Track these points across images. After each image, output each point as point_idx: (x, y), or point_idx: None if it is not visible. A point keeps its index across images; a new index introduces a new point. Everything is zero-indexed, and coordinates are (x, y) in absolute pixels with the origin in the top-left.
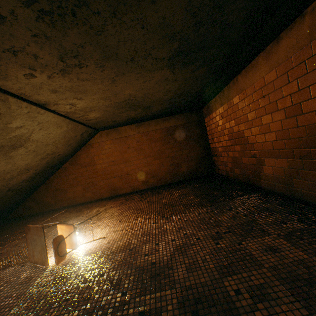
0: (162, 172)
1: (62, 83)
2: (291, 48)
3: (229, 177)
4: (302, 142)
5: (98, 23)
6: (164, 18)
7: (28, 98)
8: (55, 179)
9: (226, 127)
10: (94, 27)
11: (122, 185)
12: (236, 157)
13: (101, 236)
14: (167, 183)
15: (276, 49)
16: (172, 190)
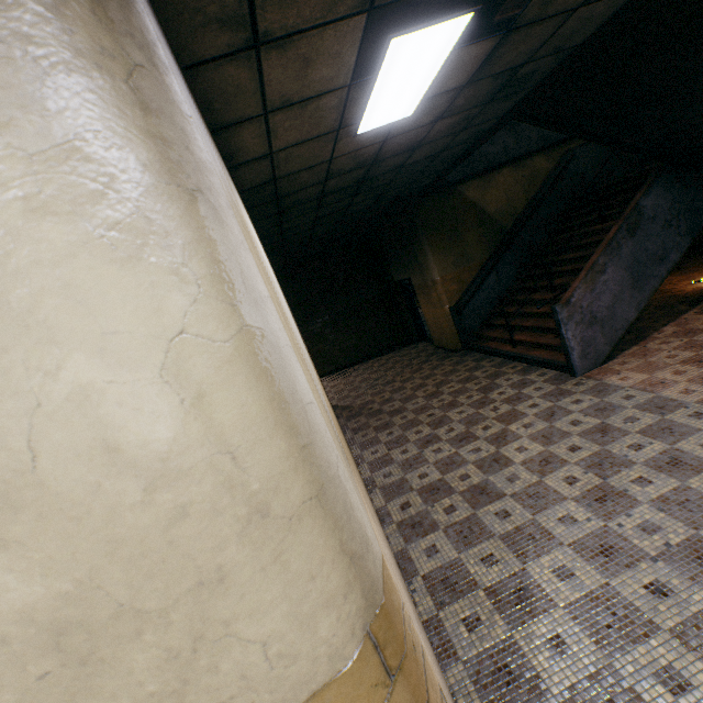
0: None
1: None
2: None
3: None
4: None
5: None
6: None
7: None
8: None
9: None
10: None
11: None
12: None
13: None
14: None
15: None
16: (695, 257)
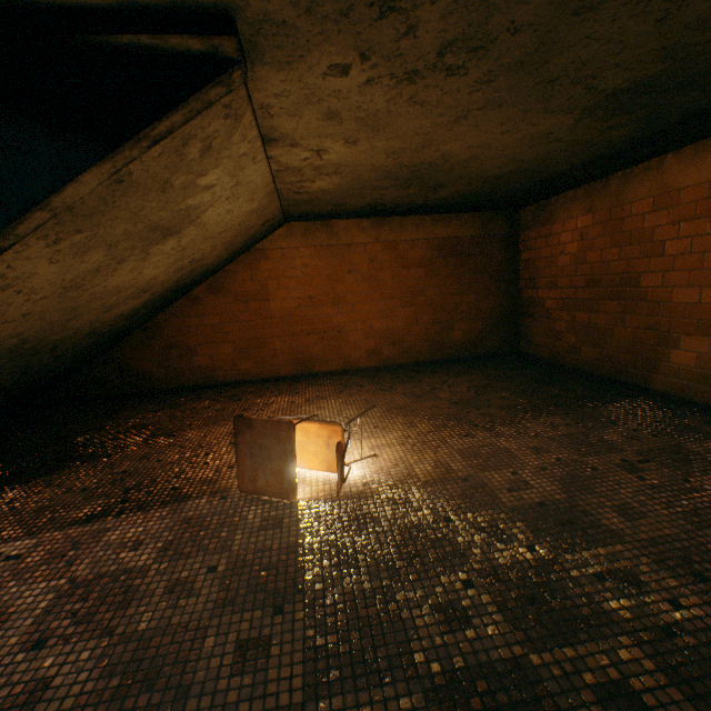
0: (413, 335)
1: (369, 101)
2: None
3: (559, 364)
4: None
5: None
6: None
7: (264, 118)
8: (169, 321)
9: (589, 259)
10: None
11: (324, 354)
12: (596, 324)
13: (362, 452)
14: (420, 360)
15: None
16: (442, 377)
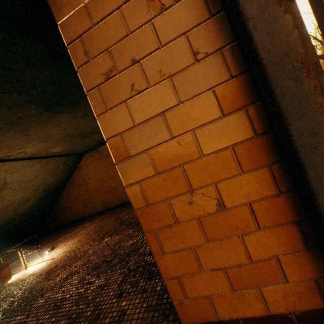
0: None
1: None
2: None
3: None
4: None
5: None
6: None
7: None
8: (62, 199)
9: None
10: None
11: (112, 199)
12: None
13: (55, 256)
14: None
15: None
16: None
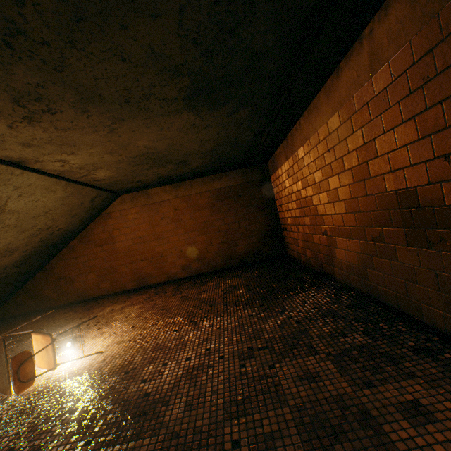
0: (211, 252)
1: (34, 134)
2: (352, 84)
3: (301, 262)
4: (373, 218)
5: (53, 57)
6: (151, 47)
7: None
8: (58, 263)
9: (294, 190)
10: (48, 62)
11: (153, 272)
12: (306, 233)
13: (99, 349)
14: (218, 269)
15: (337, 84)
16: (221, 280)
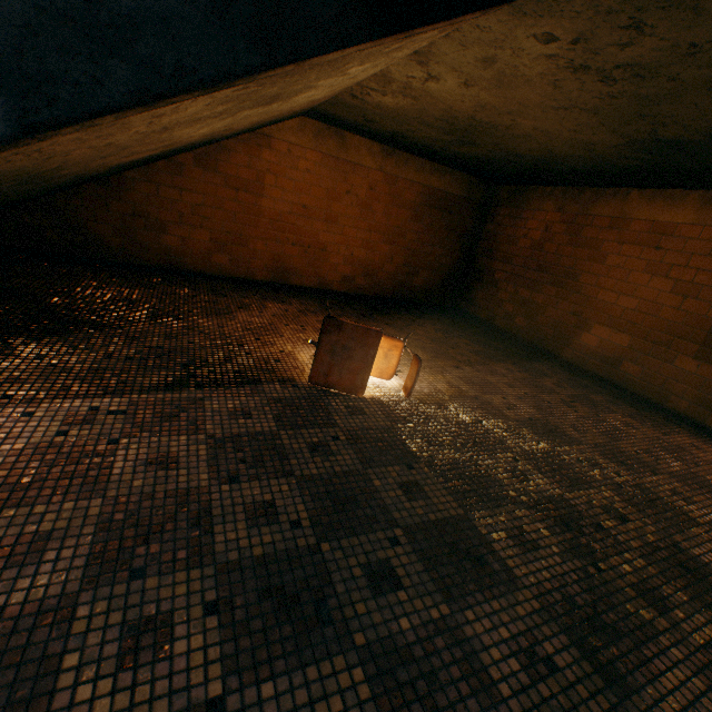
0: (385, 272)
1: (529, 67)
2: None
3: (492, 325)
4: (670, 328)
5: None
6: None
7: None
8: (140, 183)
9: (546, 249)
10: None
11: (303, 269)
12: (534, 302)
13: None
14: (383, 296)
15: None
16: (408, 316)
